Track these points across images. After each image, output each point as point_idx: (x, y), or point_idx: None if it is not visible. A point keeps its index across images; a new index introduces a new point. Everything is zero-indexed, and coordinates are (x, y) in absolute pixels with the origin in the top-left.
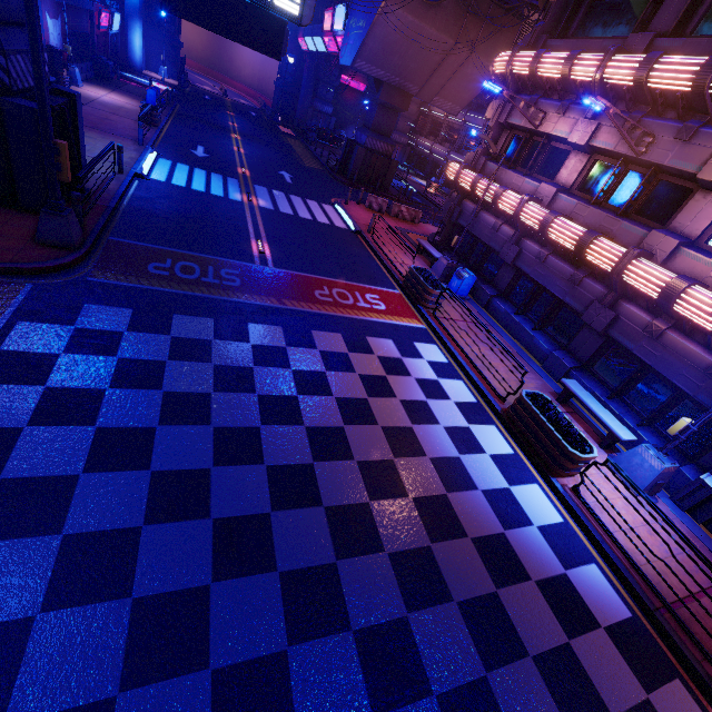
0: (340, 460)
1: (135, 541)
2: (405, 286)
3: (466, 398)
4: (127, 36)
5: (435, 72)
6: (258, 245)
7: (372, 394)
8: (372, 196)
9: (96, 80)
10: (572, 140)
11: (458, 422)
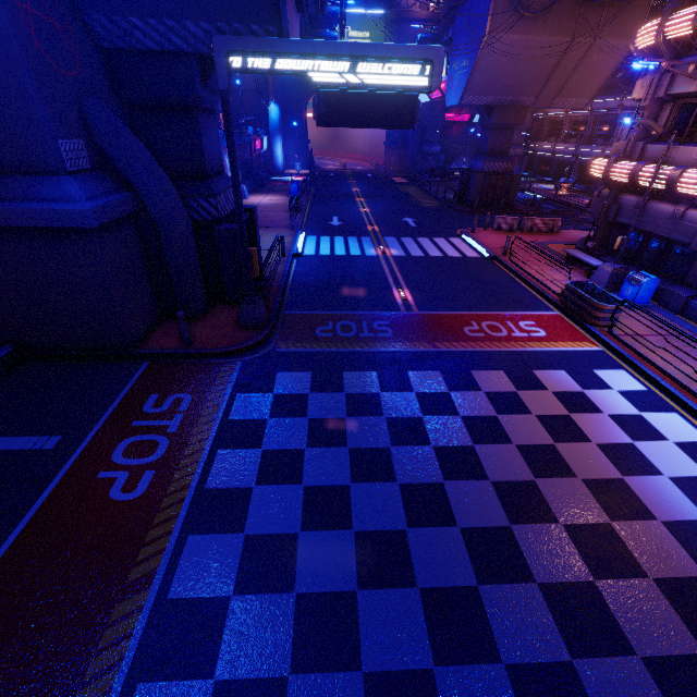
0: (542, 522)
1: (353, 606)
2: (563, 305)
3: (691, 437)
4: (272, 150)
5: (551, 76)
6: (400, 292)
7: (558, 438)
8: (499, 217)
9: (256, 190)
10: None
11: (690, 470)
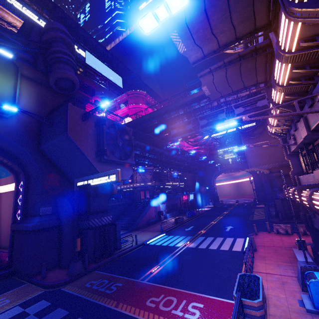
0: None
1: None
2: None
3: None
4: (196, 198)
5: None
6: (155, 268)
7: None
8: (275, 225)
9: (178, 215)
10: (303, 136)
11: None
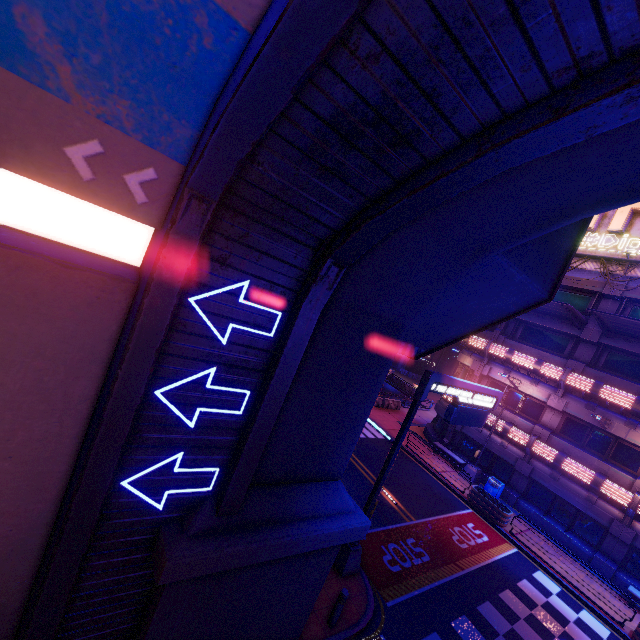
0: None
1: None
2: (471, 503)
3: (605, 631)
4: None
5: None
6: (385, 493)
7: None
8: None
9: None
10: (550, 405)
11: None
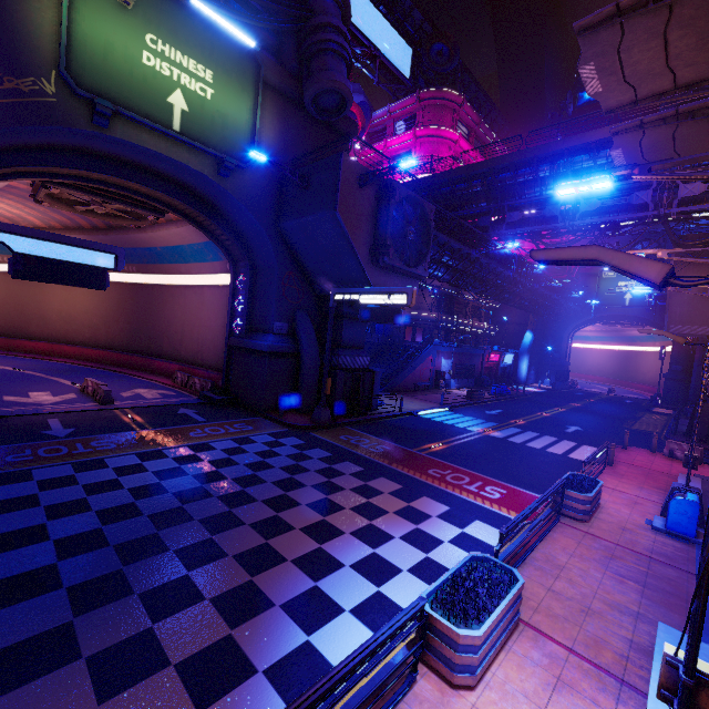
0: (272, 508)
1: (183, 476)
2: None
3: (451, 565)
4: (517, 365)
5: None
6: (436, 445)
7: (355, 509)
8: (671, 442)
9: (472, 387)
10: None
11: (398, 561)
